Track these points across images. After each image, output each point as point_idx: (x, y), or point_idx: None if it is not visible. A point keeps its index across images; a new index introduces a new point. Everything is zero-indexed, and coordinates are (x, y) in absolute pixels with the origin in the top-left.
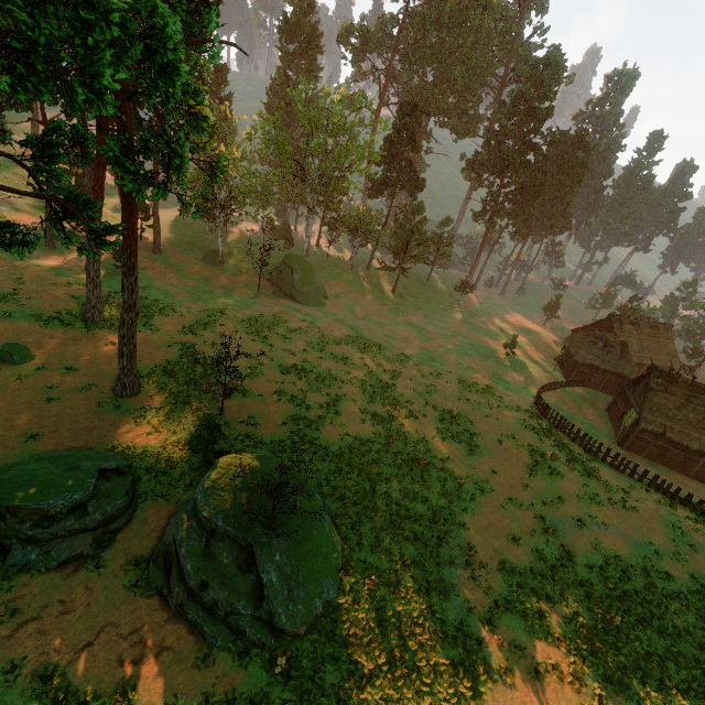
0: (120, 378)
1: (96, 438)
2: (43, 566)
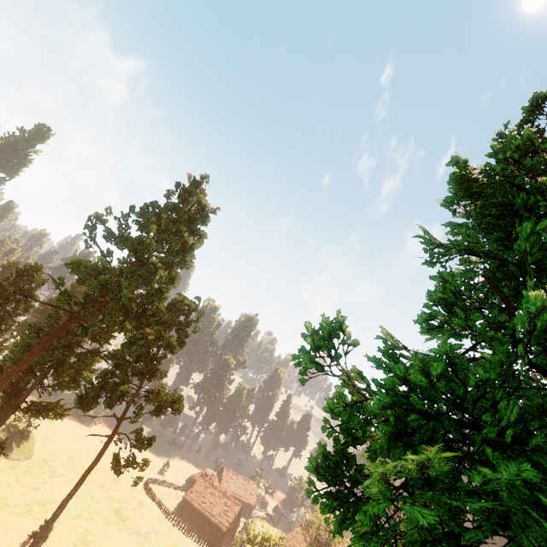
0: None
1: None
2: None
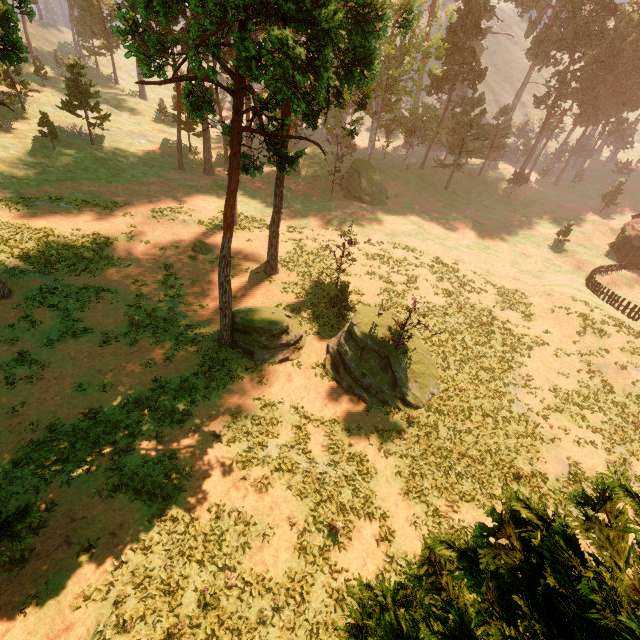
0: (269, 262)
1: (266, 300)
2: (272, 362)
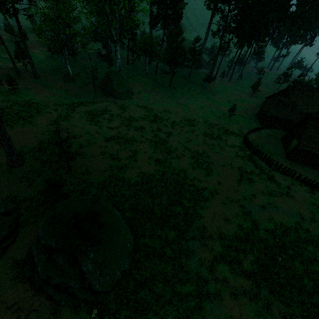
0: (8, 157)
1: None
2: None
